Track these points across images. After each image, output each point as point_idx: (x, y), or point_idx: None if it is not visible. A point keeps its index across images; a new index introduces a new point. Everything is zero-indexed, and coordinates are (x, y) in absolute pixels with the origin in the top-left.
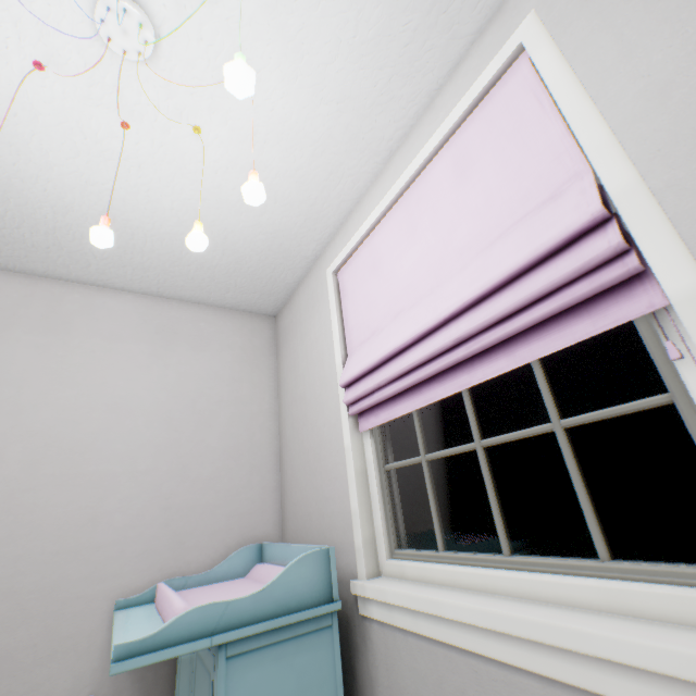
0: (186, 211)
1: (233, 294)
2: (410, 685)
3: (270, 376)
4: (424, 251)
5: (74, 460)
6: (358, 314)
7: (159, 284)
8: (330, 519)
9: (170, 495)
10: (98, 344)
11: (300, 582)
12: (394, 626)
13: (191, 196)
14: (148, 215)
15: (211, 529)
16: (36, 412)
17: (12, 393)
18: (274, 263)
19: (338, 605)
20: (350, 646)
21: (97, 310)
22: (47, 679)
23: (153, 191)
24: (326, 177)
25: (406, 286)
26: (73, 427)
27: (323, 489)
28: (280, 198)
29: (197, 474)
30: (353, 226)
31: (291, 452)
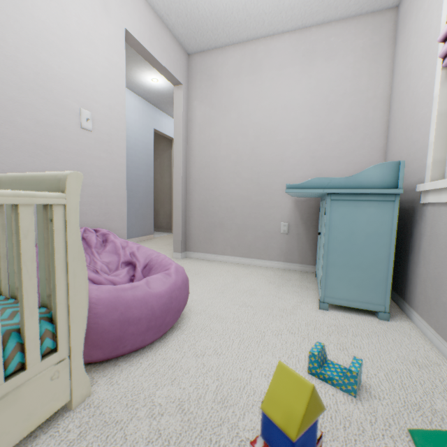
0: None
1: (354, 0)
2: (442, 232)
3: (385, 67)
4: None
5: (271, 135)
6: None
7: (301, 18)
8: (412, 155)
9: (313, 151)
10: (274, 73)
11: (374, 176)
12: (440, 205)
13: None
14: None
15: (336, 169)
16: (255, 115)
17: (245, 107)
18: None
19: (400, 191)
20: (411, 222)
21: (271, 53)
22: (273, 213)
23: None
24: None
25: None
26: (269, 120)
27: (411, 137)
28: None
29: (328, 141)
30: None
31: (394, 121)
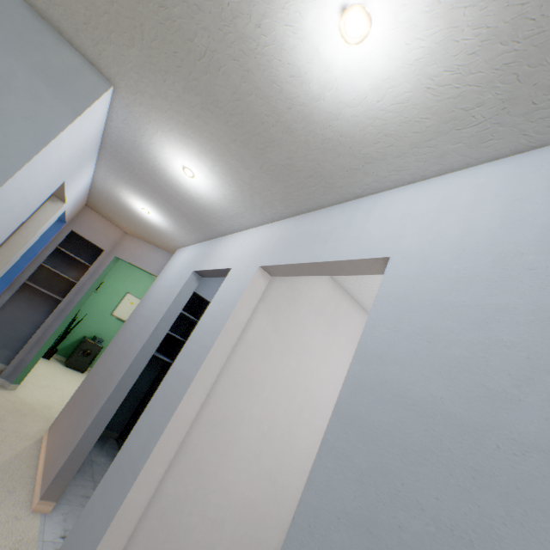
0: None
1: None
2: None
3: None
4: None
5: (314, 413)
6: None
7: None
8: None
9: None
10: (343, 341)
11: None
12: None
13: None
14: None
15: None
16: (311, 376)
17: (308, 359)
18: None
19: None
20: None
21: (349, 317)
22: (270, 537)
23: None
24: None
25: None
26: (319, 392)
27: None
28: None
29: None
30: None
31: None
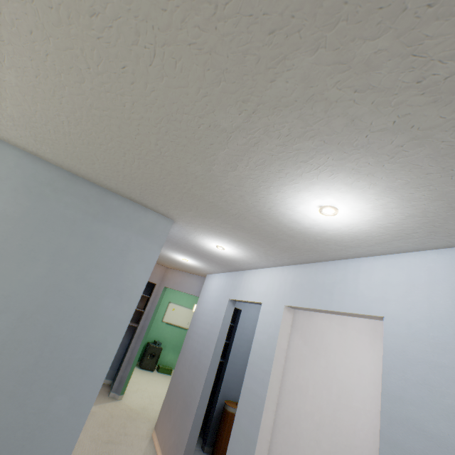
0: None
1: None
2: None
3: None
4: None
5: (348, 397)
6: None
7: None
8: None
9: (374, 426)
10: (354, 333)
11: None
12: None
13: None
14: None
15: None
16: (338, 368)
17: (332, 356)
18: None
19: None
20: None
21: None
22: None
23: None
24: None
25: None
26: (348, 379)
27: None
28: None
29: None
30: None
31: None
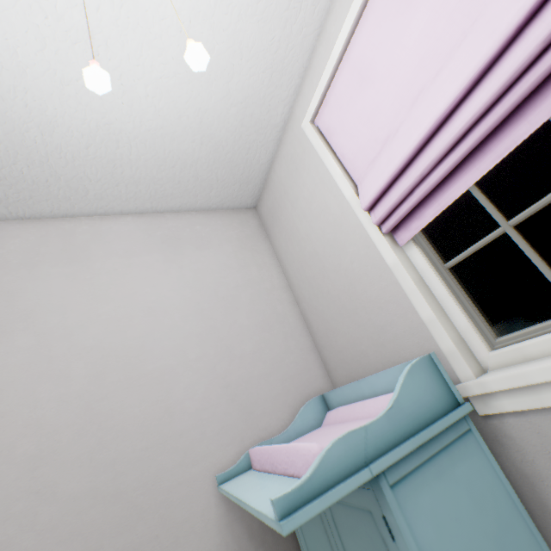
0: (160, 96)
1: (216, 191)
2: None
3: (269, 257)
4: (435, 5)
5: (132, 364)
6: (356, 138)
7: (151, 198)
8: (393, 344)
9: (225, 374)
10: (117, 262)
11: (421, 392)
12: (546, 410)
13: (162, 72)
14: (126, 112)
15: (271, 395)
16: (85, 331)
17: (58, 319)
18: (248, 142)
19: (468, 406)
20: None
21: (106, 235)
22: None
23: (125, 77)
24: (287, 5)
25: (418, 62)
26: (121, 336)
27: (373, 321)
28: (244, 50)
29: (241, 351)
30: (321, 60)
31: (318, 309)
